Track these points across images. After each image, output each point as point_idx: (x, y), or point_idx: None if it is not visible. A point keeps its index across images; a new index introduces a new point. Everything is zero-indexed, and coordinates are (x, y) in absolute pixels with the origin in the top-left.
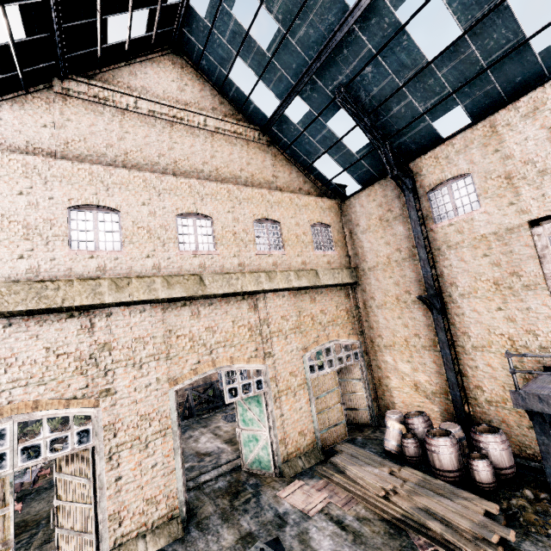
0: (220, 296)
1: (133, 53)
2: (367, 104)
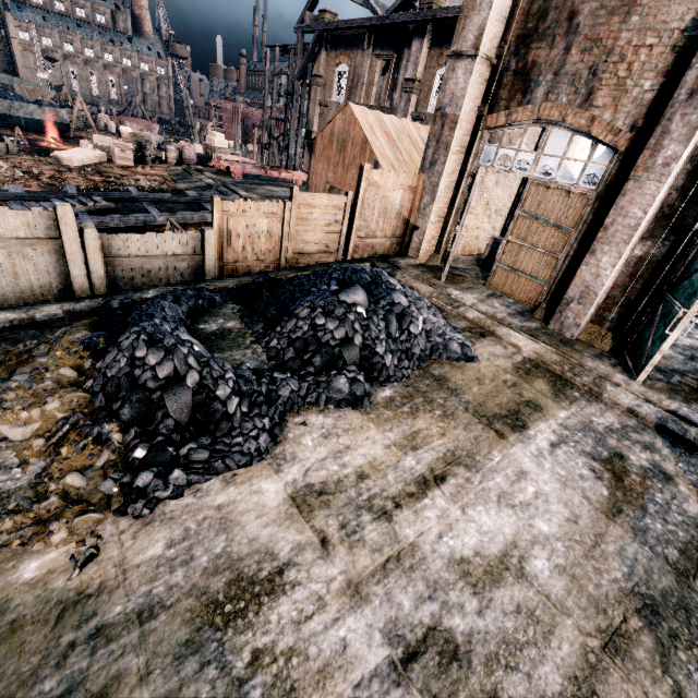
0: None
1: None
2: None
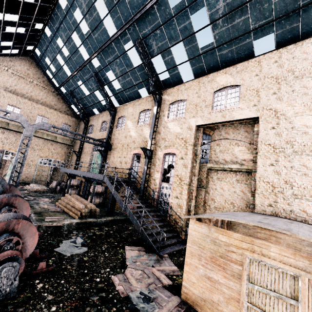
0: (14, 131)
1: (13, 55)
2: (78, 97)
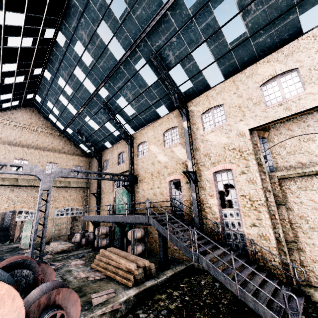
0: (24, 186)
1: (13, 108)
2: (87, 135)
